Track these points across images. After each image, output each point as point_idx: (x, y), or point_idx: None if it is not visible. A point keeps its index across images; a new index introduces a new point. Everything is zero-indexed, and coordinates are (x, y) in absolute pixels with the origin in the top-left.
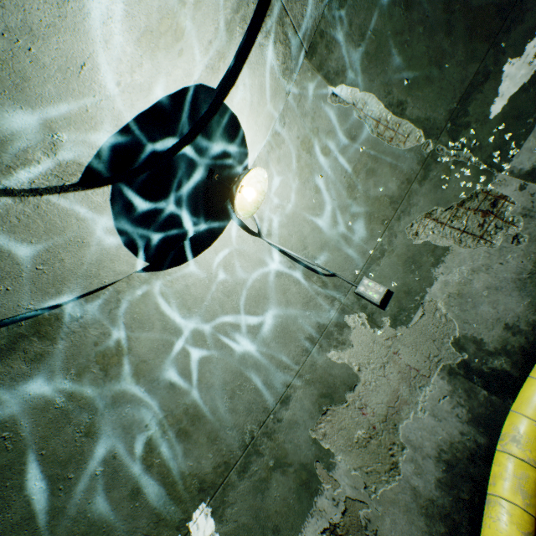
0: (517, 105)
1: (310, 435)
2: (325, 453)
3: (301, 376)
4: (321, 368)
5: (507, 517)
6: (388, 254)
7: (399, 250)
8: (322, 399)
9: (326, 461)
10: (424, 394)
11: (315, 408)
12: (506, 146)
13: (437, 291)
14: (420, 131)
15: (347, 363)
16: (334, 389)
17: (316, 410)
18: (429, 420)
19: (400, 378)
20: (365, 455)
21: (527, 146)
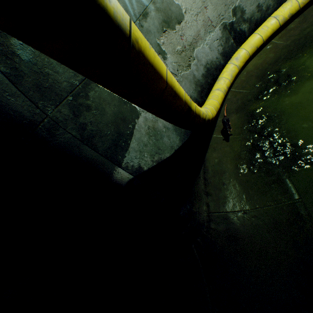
0: None
1: (156, 41)
2: (163, 52)
3: (155, 4)
4: (166, 3)
5: (224, 83)
6: None
7: None
8: (164, 24)
9: (163, 56)
10: (209, 37)
11: (160, 28)
12: None
13: None
14: None
15: (180, 6)
16: (170, 20)
17: (160, 29)
18: (207, 50)
19: (203, 25)
20: (179, 58)
21: None
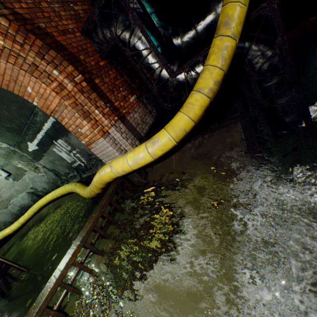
0: (36, 152)
1: None
2: None
3: None
4: None
5: (24, 218)
6: (10, 165)
7: (14, 165)
8: None
9: None
10: (21, 195)
11: None
12: (37, 158)
13: (27, 177)
14: (6, 144)
15: None
16: None
17: None
18: (21, 199)
19: (15, 191)
20: None
21: (42, 161)
